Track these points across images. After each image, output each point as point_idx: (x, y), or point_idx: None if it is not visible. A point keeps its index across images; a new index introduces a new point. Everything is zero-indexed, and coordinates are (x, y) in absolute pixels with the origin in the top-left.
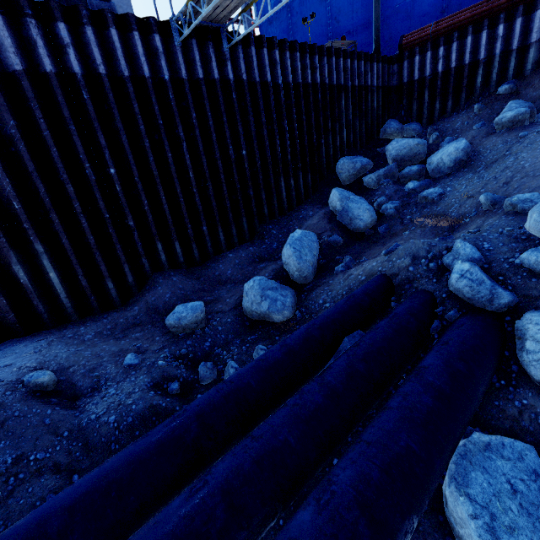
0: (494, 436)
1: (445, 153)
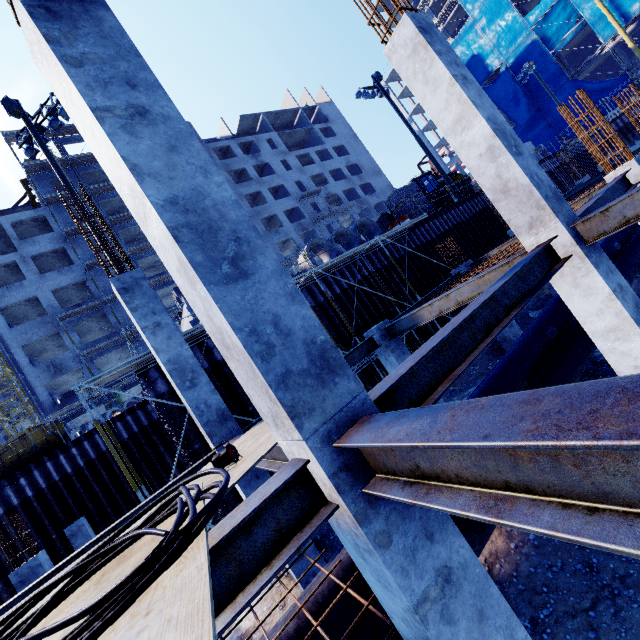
0: None
1: None
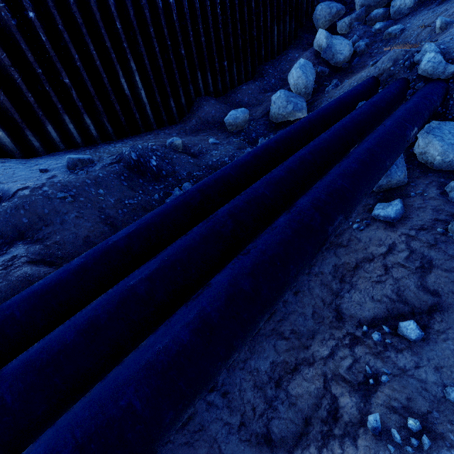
0: (441, 121)
1: None
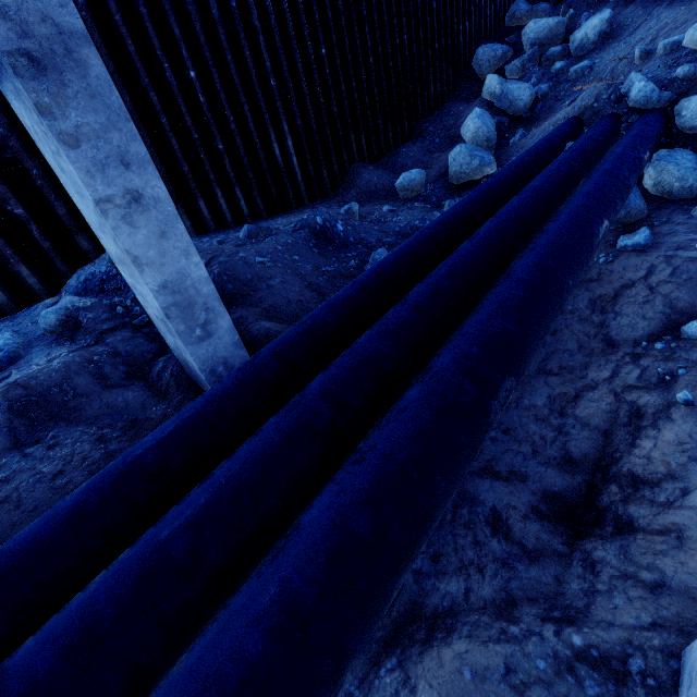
0: (670, 149)
1: (590, 27)
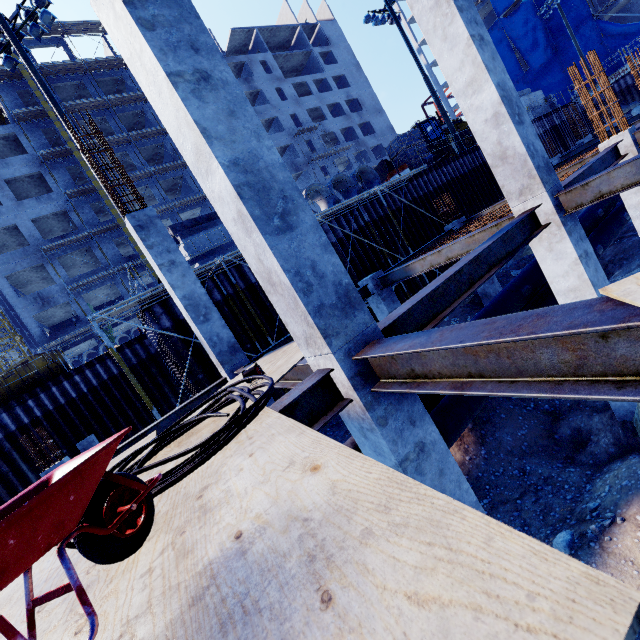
0: None
1: None
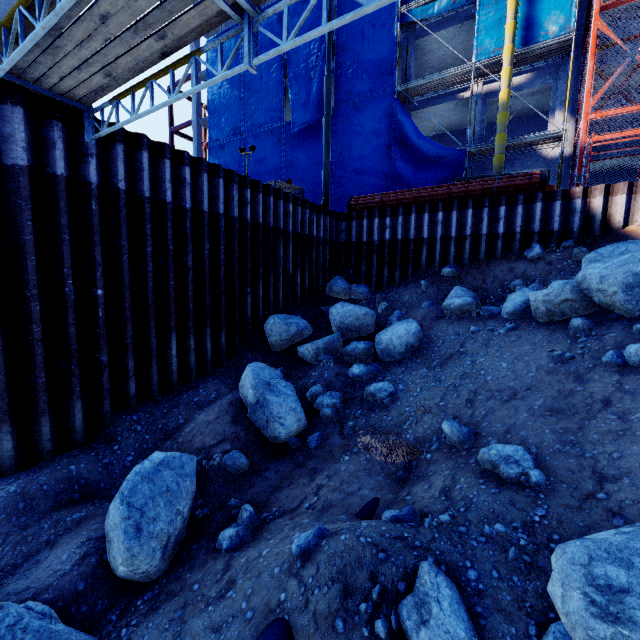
0: None
1: (396, 333)
